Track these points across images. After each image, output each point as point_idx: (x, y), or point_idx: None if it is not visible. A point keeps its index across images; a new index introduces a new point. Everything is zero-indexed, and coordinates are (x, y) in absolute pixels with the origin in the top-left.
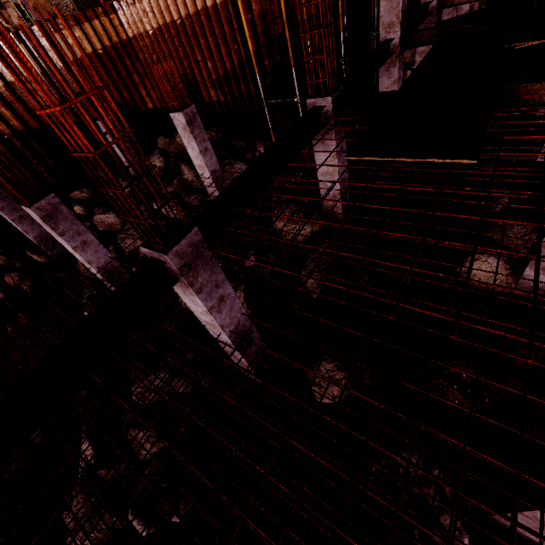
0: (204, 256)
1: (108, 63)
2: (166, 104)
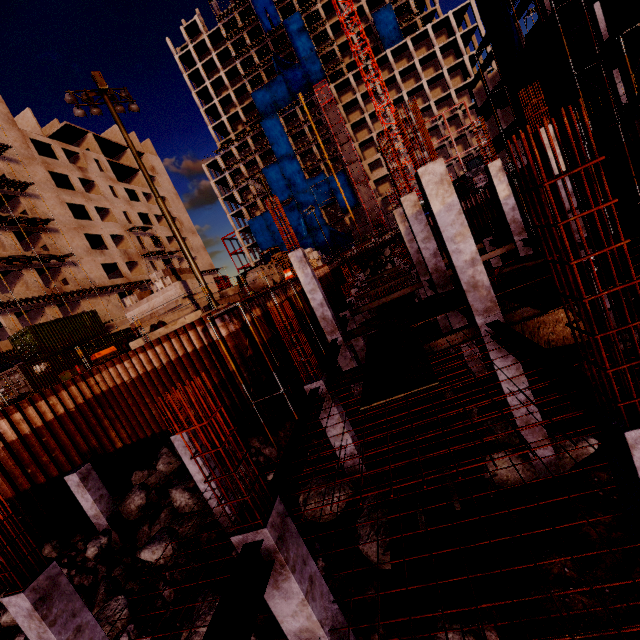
0: (289, 526)
1: (79, 417)
2: (137, 438)
